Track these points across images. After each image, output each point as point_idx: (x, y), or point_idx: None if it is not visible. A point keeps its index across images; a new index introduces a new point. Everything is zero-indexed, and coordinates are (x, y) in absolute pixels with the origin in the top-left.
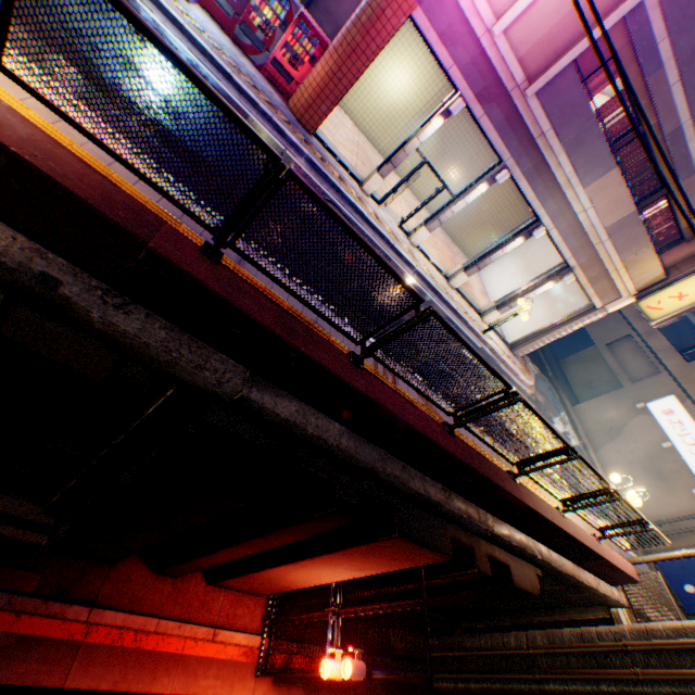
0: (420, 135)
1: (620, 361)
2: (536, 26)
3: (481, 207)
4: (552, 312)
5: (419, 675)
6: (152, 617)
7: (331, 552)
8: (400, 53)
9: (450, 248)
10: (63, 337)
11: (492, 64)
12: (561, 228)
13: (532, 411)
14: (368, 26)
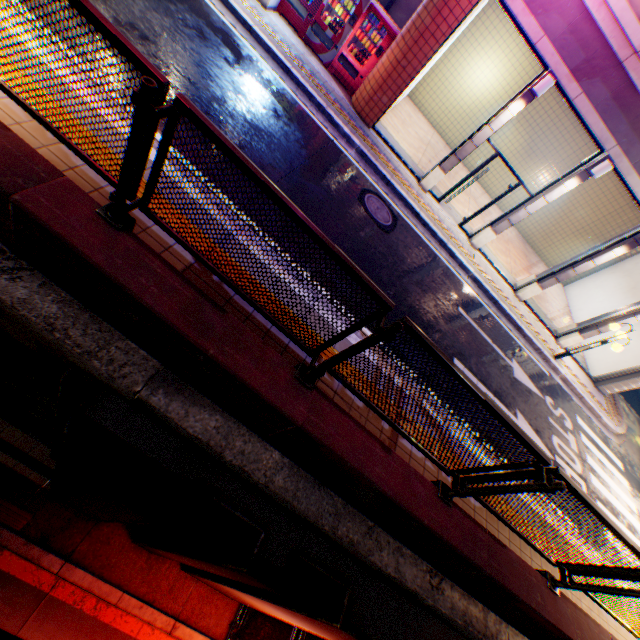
0: (493, 122)
1: None
2: None
3: (574, 212)
4: None
5: None
6: (117, 588)
7: (273, 601)
8: (488, 46)
9: (527, 255)
10: None
11: (599, 28)
12: None
13: (588, 505)
14: (440, 5)
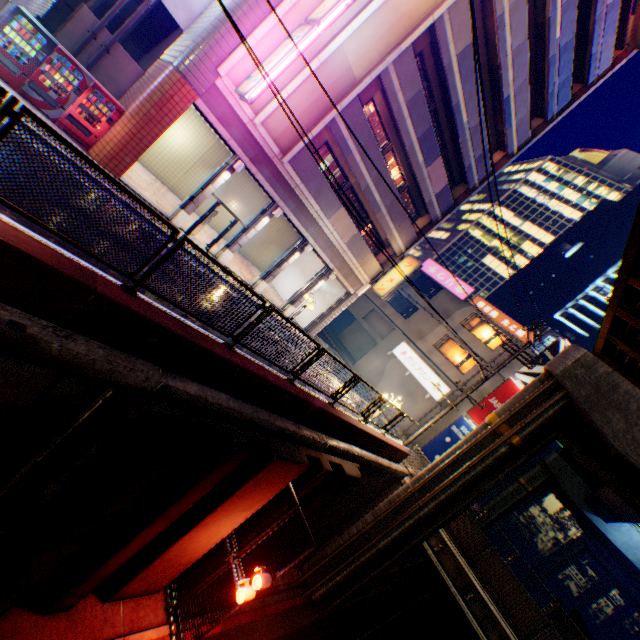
0: (215, 183)
1: (373, 327)
2: (281, 122)
3: (264, 230)
4: (327, 301)
5: (301, 597)
6: None
7: (230, 497)
8: None
9: (246, 262)
10: (2, 372)
11: (258, 141)
12: (321, 244)
13: (334, 357)
14: (161, 105)
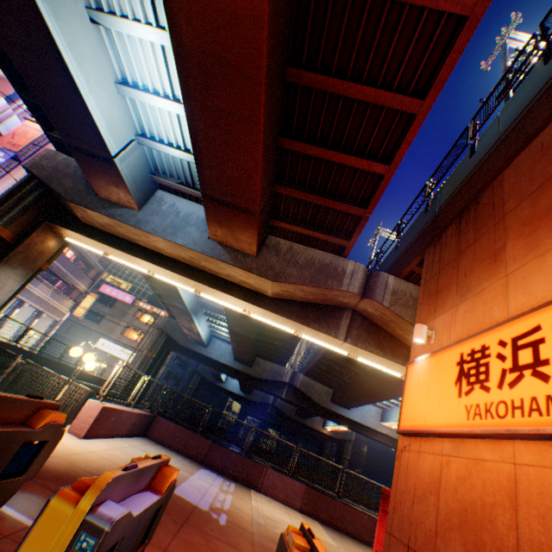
0: None
1: (77, 335)
2: None
3: None
4: (42, 329)
5: None
6: None
7: None
8: None
9: None
10: None
11: None
12: (35, 300)
13: None
14: None
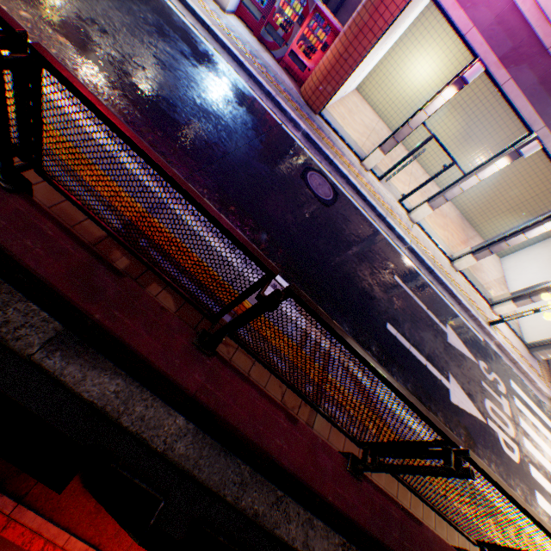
0: (427, 107)
1: None
2: None
3: (509, 191)
4: None
5: None
6: (65, 530)
7: None
8: (427, 43)
9: (465, 229)
10: None
11: (525, 18)
12: None
13: (503, 491)
14: (377, 3)
